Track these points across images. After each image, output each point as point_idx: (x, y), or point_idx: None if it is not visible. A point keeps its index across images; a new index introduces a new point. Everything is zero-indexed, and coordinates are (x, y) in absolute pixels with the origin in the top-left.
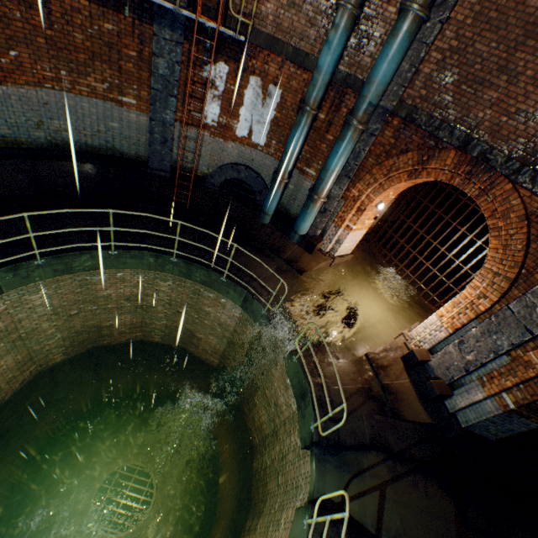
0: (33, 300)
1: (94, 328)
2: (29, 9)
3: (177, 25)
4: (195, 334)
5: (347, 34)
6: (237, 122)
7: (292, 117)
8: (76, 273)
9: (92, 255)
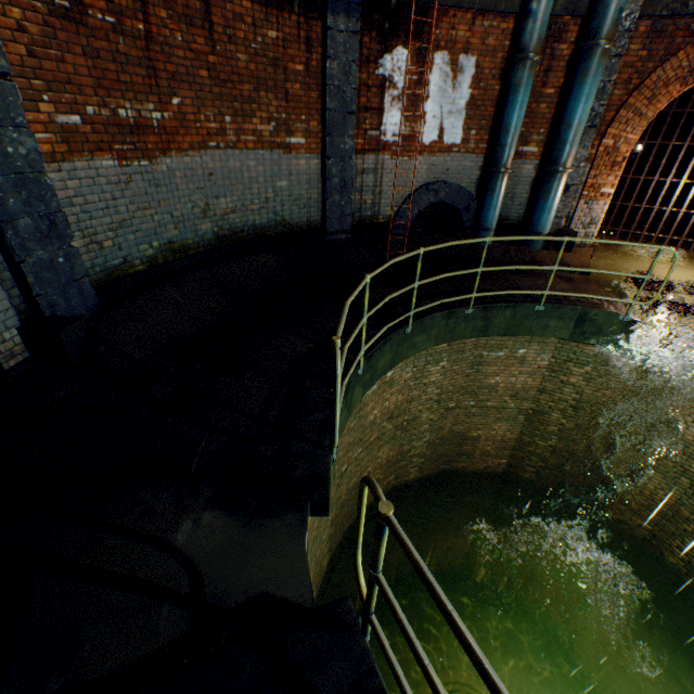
0: None
1: (353, 491)
2: (189, 27)
3: (352, 7)
4: (468, 436)
5: None
6: (422, 125)
7: (493, 87)
8: None
9: (390, 343)
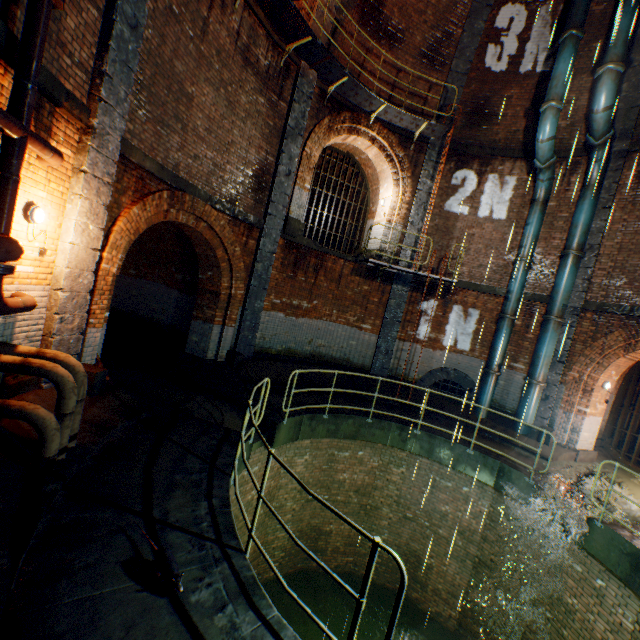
0: (296, 464)
1: (313, 531)
2: (331, 282)
3: (406, 283)
4: (422, 560)
5: (526, 271)
6: (443, 335)
7: (491, 326)
8: (329, 444)
9: (354, 420)
